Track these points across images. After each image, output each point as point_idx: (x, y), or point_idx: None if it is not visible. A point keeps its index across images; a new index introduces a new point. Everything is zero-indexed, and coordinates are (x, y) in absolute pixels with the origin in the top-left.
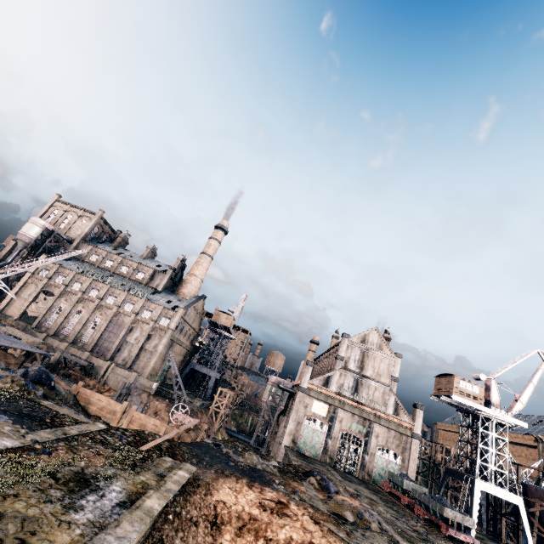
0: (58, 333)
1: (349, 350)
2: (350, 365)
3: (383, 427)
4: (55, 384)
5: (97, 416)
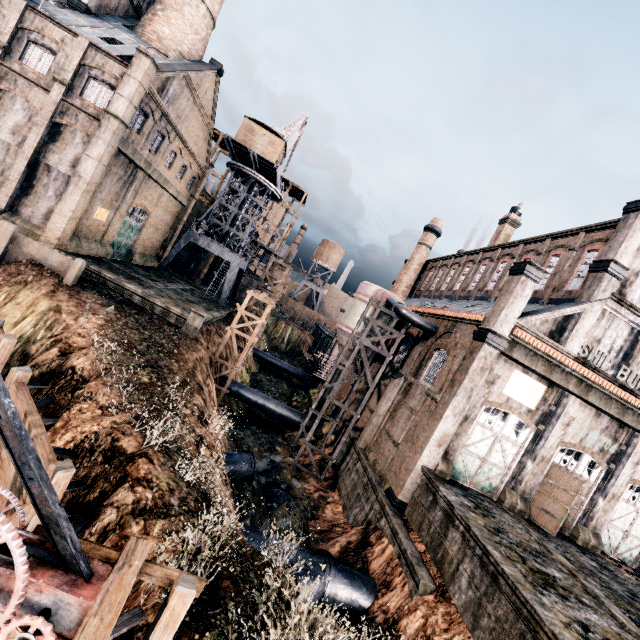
0: None
1: None
2: (633, 295)
3: None
4: None
5: None
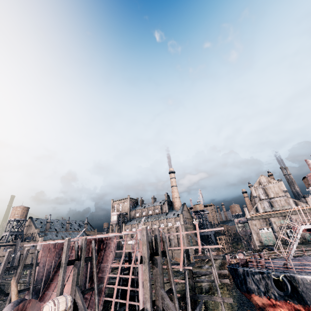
0: None
1: (256, 191)
2: (261, 197)
3: (296, 215)
4: None
5: None
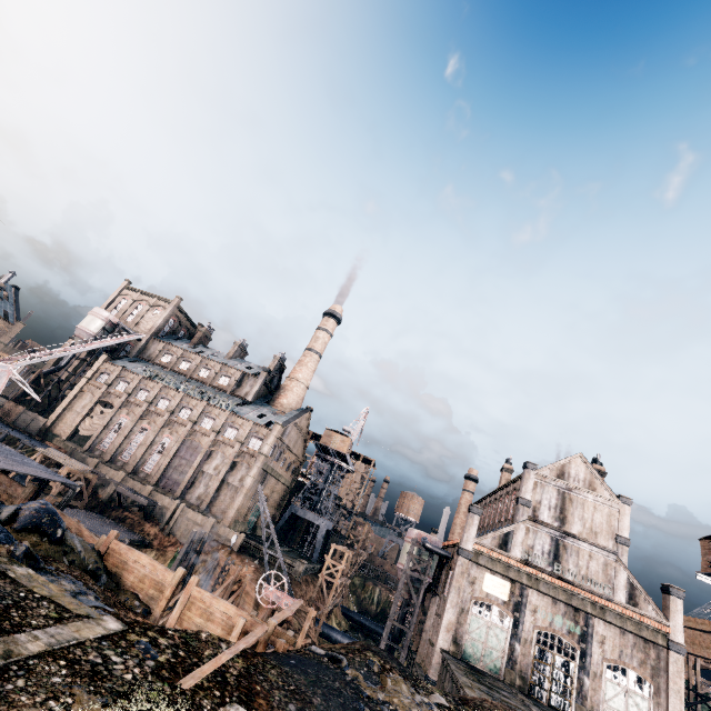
0: (115, 459)
1: (539, 490)
2: (542, 515)
3: (612, 627)
4: (69, 534)
5: (131, 592)
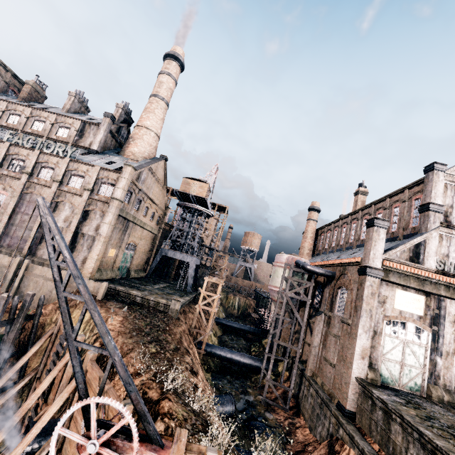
0: None
1: (449, 193)
2: None
3: None
4: None
5: None
